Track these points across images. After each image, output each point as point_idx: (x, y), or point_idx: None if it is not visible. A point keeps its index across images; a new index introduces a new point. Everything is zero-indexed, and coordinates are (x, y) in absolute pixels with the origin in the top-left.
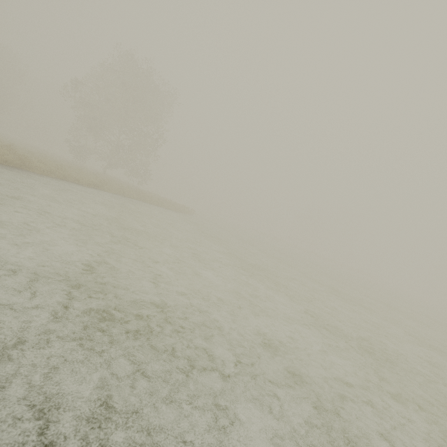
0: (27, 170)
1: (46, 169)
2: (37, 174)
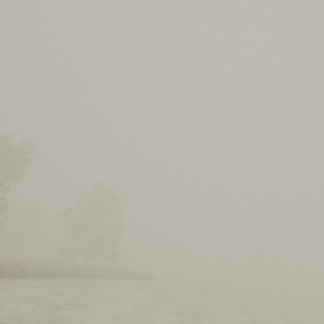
0: (24, 276)
1: (37, 272)
2: (29, 277)
